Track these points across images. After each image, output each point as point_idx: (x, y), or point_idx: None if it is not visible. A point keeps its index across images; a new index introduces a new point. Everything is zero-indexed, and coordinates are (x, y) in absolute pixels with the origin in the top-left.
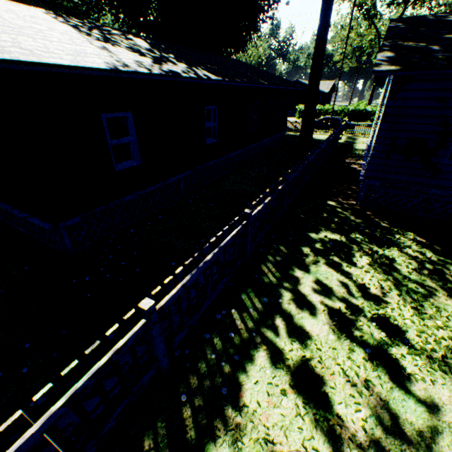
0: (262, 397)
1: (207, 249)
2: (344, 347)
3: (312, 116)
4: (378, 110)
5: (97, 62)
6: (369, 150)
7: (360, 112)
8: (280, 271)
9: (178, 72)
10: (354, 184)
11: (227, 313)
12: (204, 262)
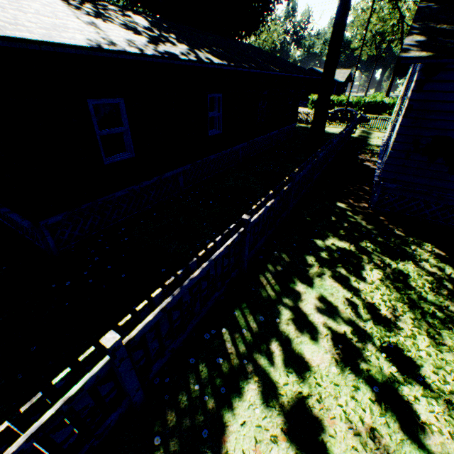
0: (248, 443)
1: (194, 264)
2: (348, 382)
3: (325, 108)
4: (398, 103)
5: (76, 38)
6: (386, 147)
7: (377, 104)
8: (280, 284)
9: (176, 53)
10: (366, 184)
11: (217, 332)
12: (190, 279)
